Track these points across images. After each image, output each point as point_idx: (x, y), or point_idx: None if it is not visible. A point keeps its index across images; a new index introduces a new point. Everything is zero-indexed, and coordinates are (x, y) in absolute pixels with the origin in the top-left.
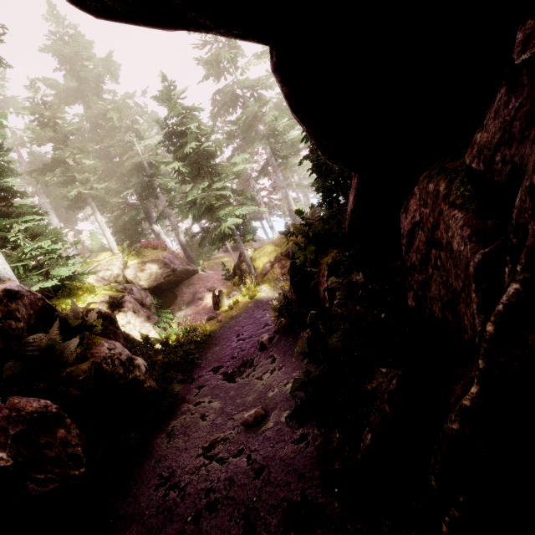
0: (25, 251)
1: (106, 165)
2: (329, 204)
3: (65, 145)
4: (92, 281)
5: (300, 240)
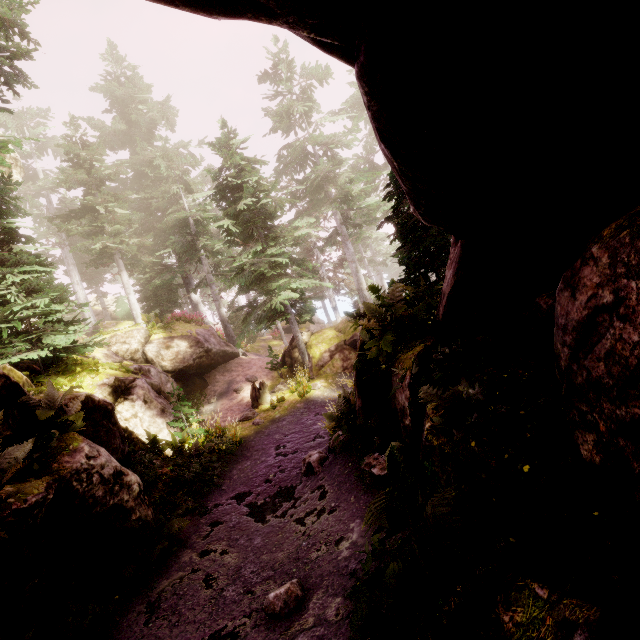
0: (14, 309)
1: (145, 218)
2: (415, 281)
3: (99, 191)
4: (100, 355)
5: (373, 325)
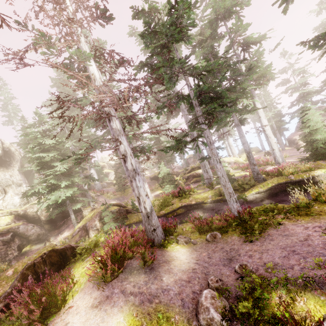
0: None
1: None
2: None
3: None
4: (3, 222)
5: None
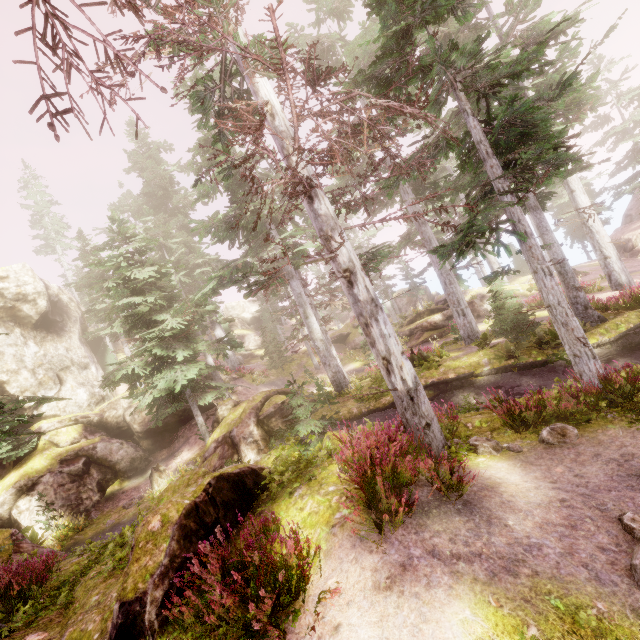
0: None
1: None
2: None
3: None
4: (64, 438)
5: None
